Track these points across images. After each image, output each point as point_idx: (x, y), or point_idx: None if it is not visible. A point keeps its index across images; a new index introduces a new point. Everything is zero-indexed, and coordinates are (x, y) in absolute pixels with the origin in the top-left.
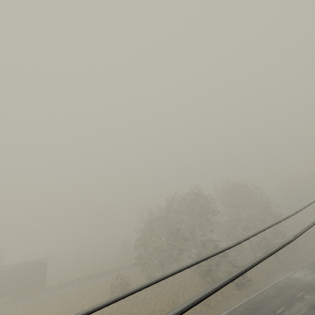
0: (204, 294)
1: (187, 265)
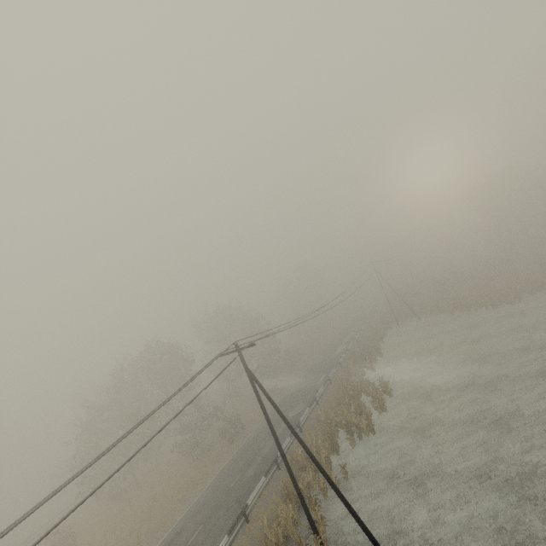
0: (5, 533)
1: (31, 509)
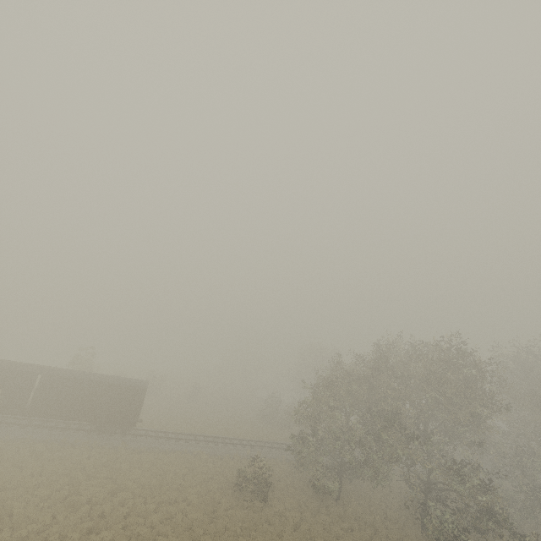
0: None
1: None
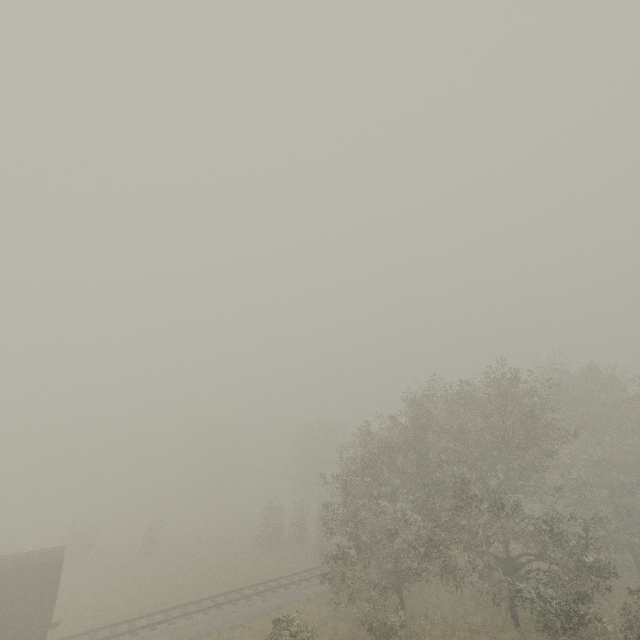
0: None
1: None
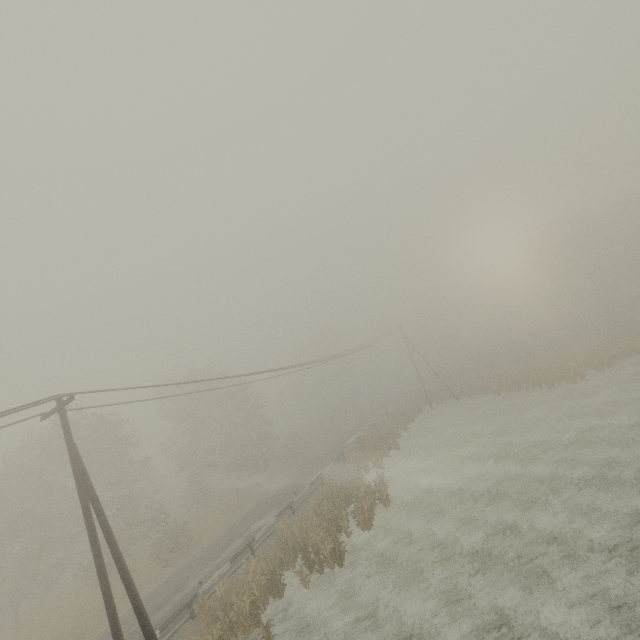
0: None
1: None
